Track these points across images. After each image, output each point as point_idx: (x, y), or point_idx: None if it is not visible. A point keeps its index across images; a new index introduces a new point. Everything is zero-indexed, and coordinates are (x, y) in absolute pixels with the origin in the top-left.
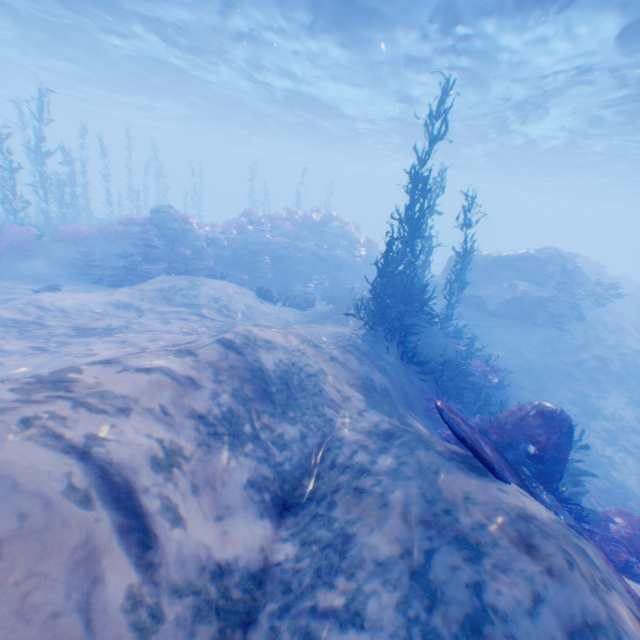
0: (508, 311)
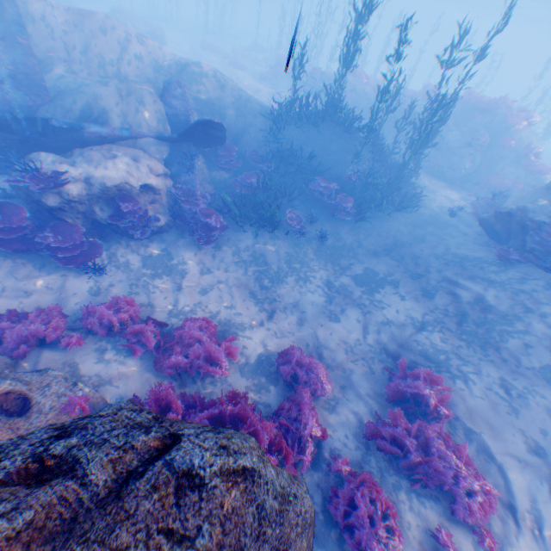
0: (496, 228)
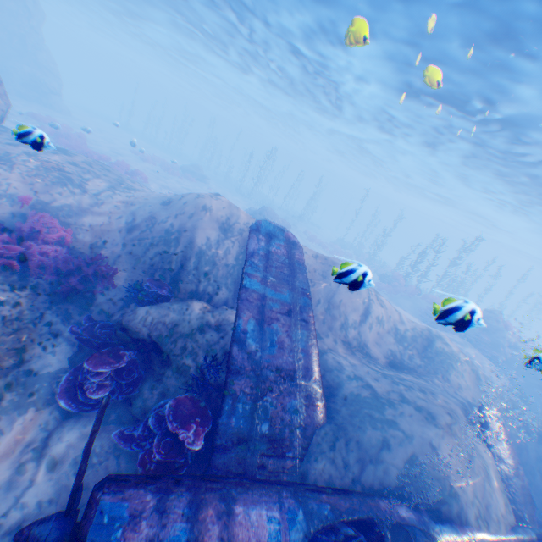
0: None
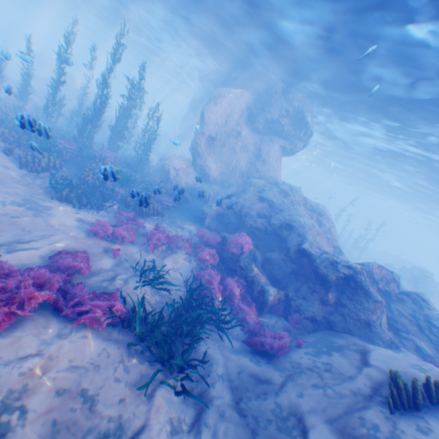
0: None
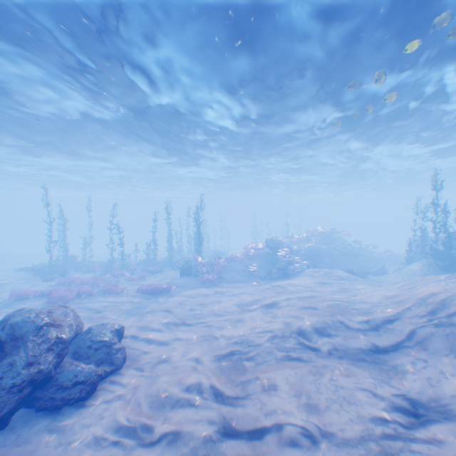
0: None
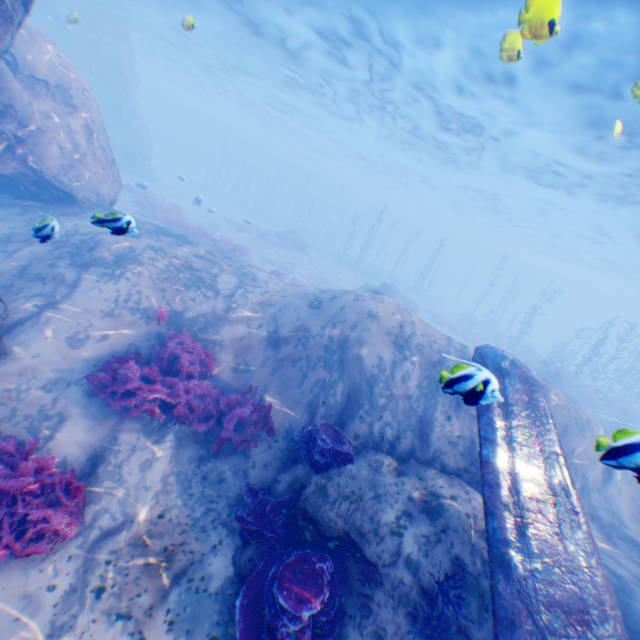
0: None
